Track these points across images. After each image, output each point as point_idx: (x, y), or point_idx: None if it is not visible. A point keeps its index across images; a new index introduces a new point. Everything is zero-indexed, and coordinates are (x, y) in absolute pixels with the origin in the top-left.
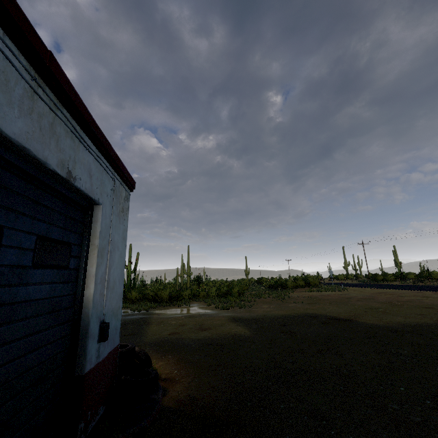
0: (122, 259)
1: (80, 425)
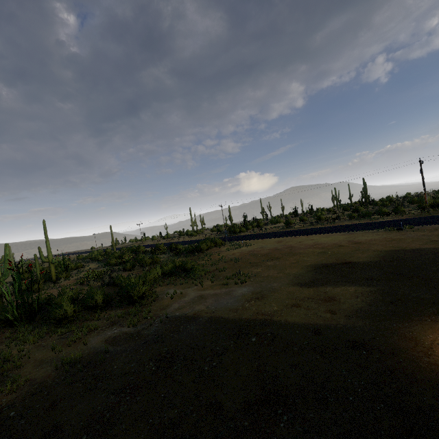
0: None
1: None
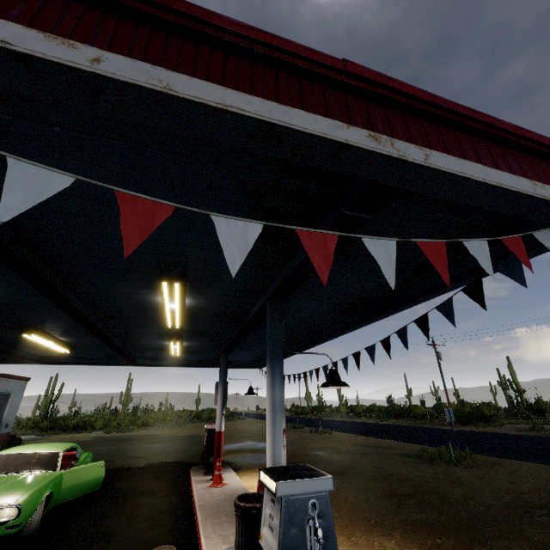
0: (18, 405)
1: None
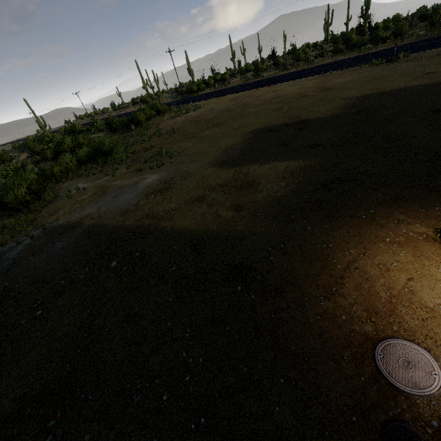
0: None
1: None
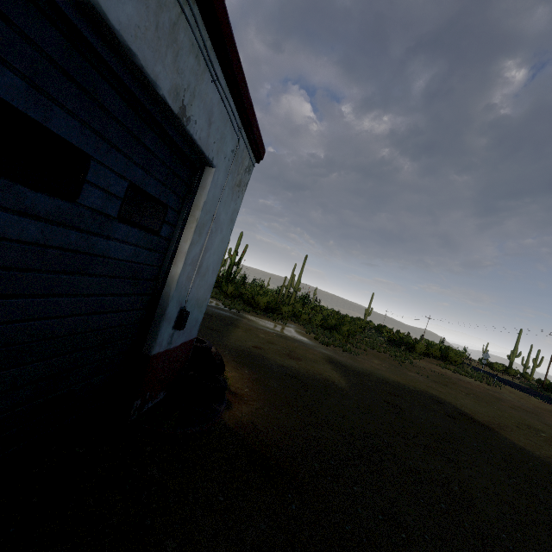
0: (222, 245)
1: (136, 401)
